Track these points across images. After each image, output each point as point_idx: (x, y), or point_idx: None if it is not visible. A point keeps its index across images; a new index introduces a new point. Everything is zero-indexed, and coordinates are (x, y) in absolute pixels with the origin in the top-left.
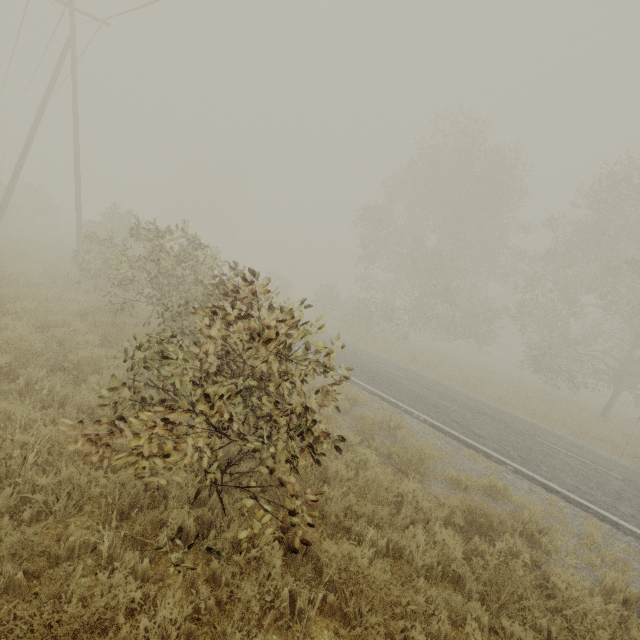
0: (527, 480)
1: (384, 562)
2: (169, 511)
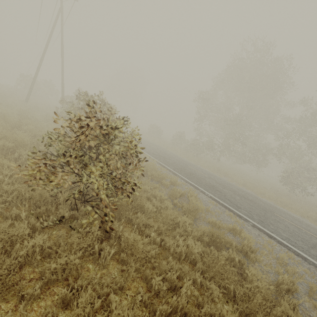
0: (259, 230)
1: (155, 247)
2: (59, 209)
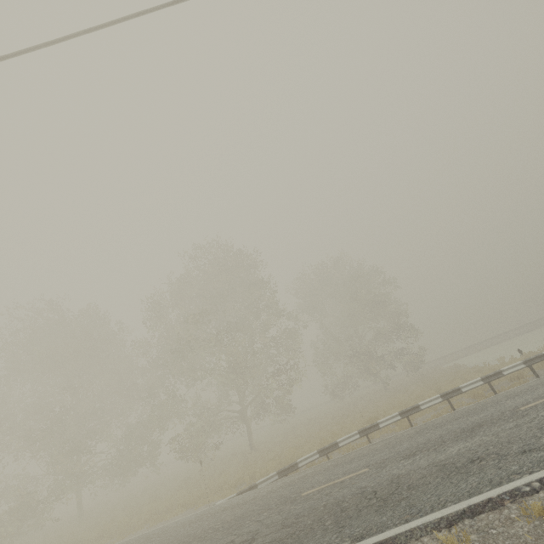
0: None
1: None
2: None
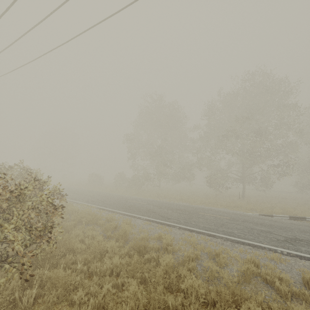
0: (183, 230)
1: (81, 275)
2: None
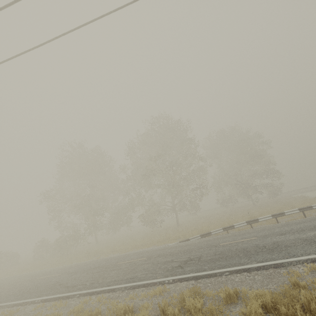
0: (83, 296)
1: None
2: None
